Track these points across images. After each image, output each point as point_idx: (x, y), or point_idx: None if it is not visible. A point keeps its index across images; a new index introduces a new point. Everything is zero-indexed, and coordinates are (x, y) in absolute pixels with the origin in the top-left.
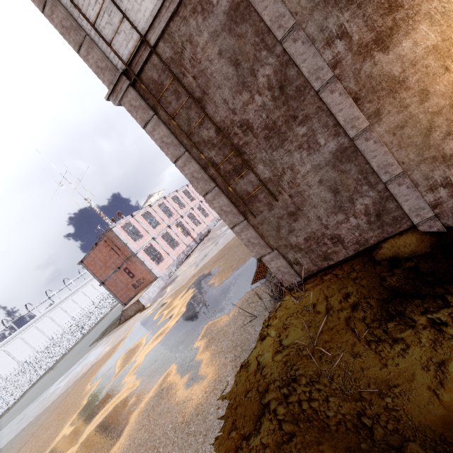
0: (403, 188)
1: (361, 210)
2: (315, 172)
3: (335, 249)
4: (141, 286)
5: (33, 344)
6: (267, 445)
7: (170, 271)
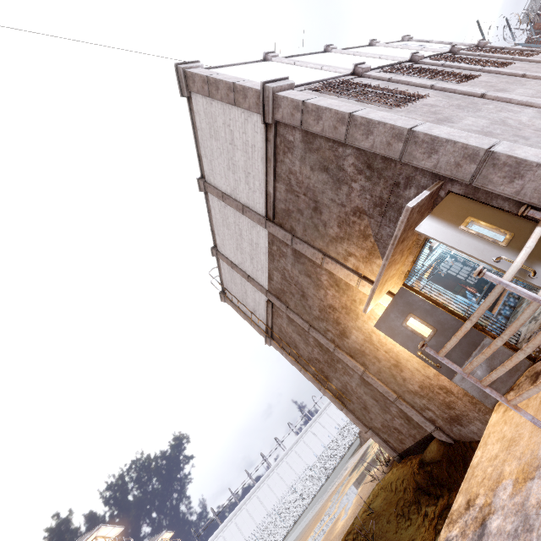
0: (404, 407)
1: (396, 414)
2: (359, 387)
3: (401, 437)
4: None
5: (313, 448)
6: None
7: None
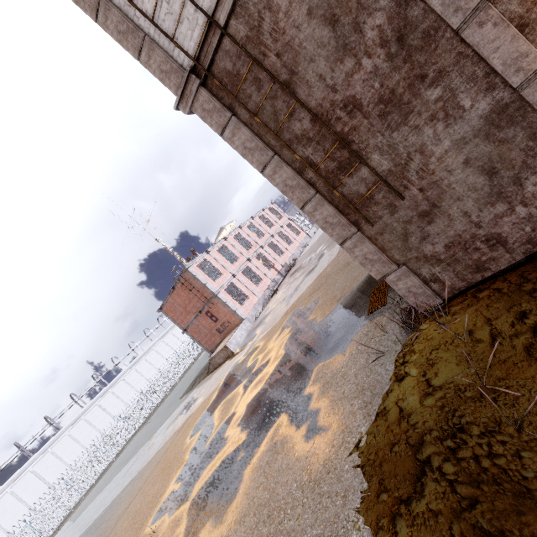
0: None
1: (534, 193)
2: (457, 150)
3: (492, 255)
4: (226, 330)
5: (124, 398)
6: (439, 513)
7: (257, 311)
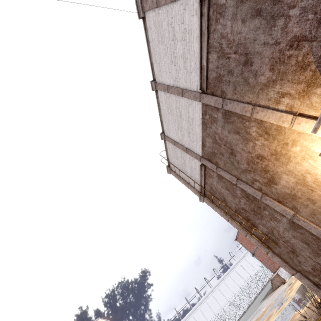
0: None
1: None
2: (287, 231)
3: None
4: None
5: (231, 289)
6: None
7: None
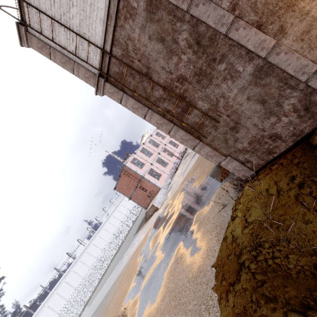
0: None
1: (289, 109)
2: (242, 93)
3: (275, 144)
4: (152, 195)
5: (105, 238)
6: (246, 289)
7: (167, 182)
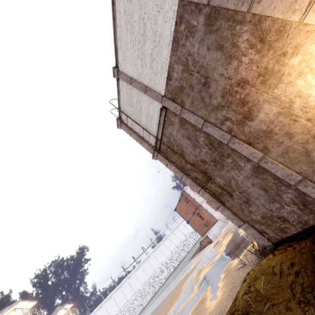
0: (309, 188)
1: (289, 201)
2: (247, 180)
3: (285, 225)
4: (209, 225)
5: (164, 254)
6: None
7: None
